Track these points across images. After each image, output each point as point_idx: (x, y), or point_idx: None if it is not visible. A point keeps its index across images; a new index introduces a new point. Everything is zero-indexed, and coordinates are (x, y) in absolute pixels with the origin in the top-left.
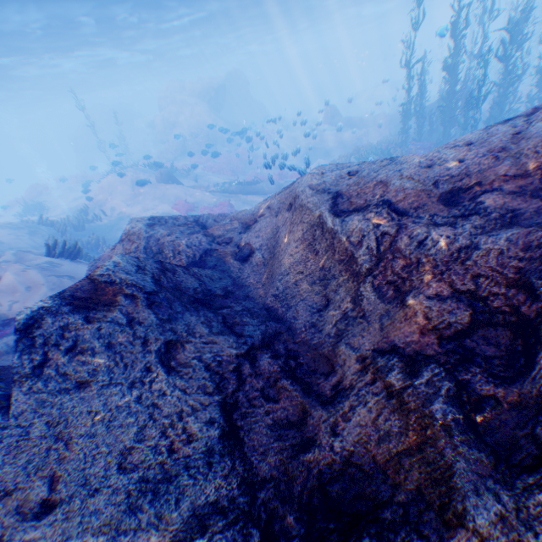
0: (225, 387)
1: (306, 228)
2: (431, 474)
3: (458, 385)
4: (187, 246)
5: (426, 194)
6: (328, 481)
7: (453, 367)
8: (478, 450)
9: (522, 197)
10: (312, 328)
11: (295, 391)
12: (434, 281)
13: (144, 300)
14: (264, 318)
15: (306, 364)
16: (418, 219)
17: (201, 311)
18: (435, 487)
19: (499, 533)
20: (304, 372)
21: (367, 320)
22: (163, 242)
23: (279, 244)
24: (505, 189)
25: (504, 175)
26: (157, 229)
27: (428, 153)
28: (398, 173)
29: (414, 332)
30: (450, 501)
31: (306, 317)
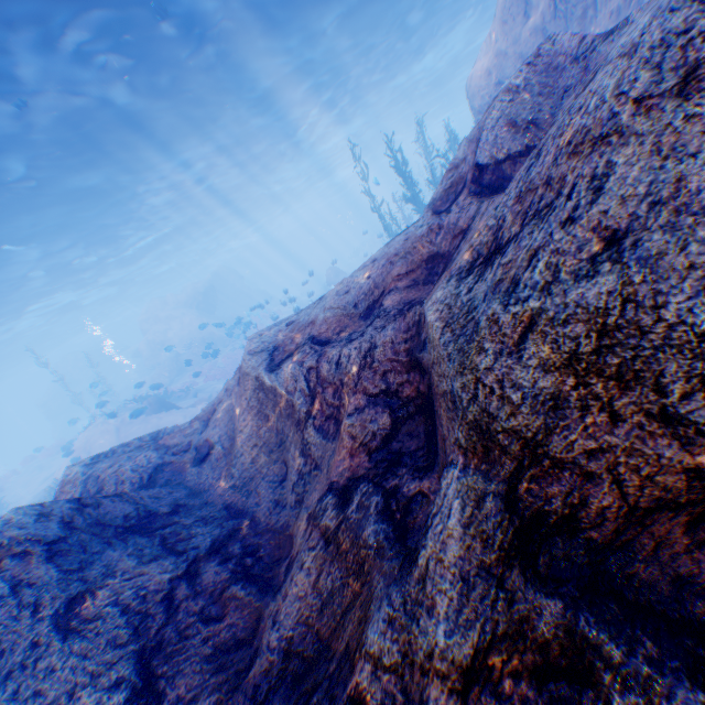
0: (148, 627)
1: (250, 394)
2: (360, 617)
3: (387, 495)
4: (133, 470)
5: (347, 316)
6: (266, 696)
7: (383, 478)
8: (397, 558)
9: (416, 287)
10: (277, 507)
11: (248, 596)
12: (352, 395)
13: (43, 553)
14: (222, 519)
15: (269, 555)
16: (339, 342)
17: (133, 541)
18: (359, 629)
19: (390, 642)
20: (265, 566)
21: (321, 468)
22: (104, 478)
23: (236, 425)
24: (400, 286)
25: (397, 275)
26: (98, 465)
27: (343, 280)
28: (322, 306)
29: (344, 457)
30: (363, 636)
31: (270, 496)
